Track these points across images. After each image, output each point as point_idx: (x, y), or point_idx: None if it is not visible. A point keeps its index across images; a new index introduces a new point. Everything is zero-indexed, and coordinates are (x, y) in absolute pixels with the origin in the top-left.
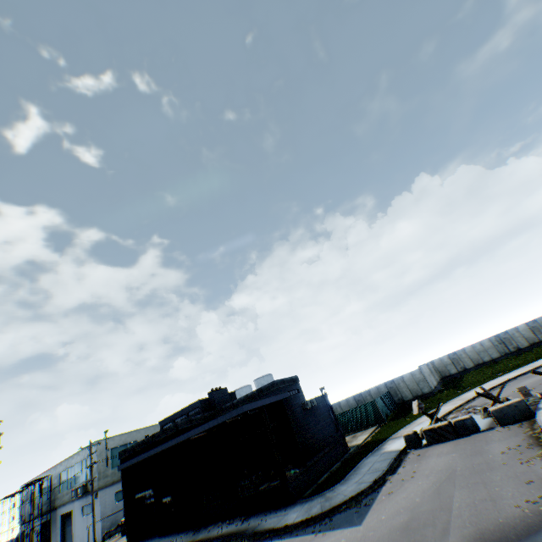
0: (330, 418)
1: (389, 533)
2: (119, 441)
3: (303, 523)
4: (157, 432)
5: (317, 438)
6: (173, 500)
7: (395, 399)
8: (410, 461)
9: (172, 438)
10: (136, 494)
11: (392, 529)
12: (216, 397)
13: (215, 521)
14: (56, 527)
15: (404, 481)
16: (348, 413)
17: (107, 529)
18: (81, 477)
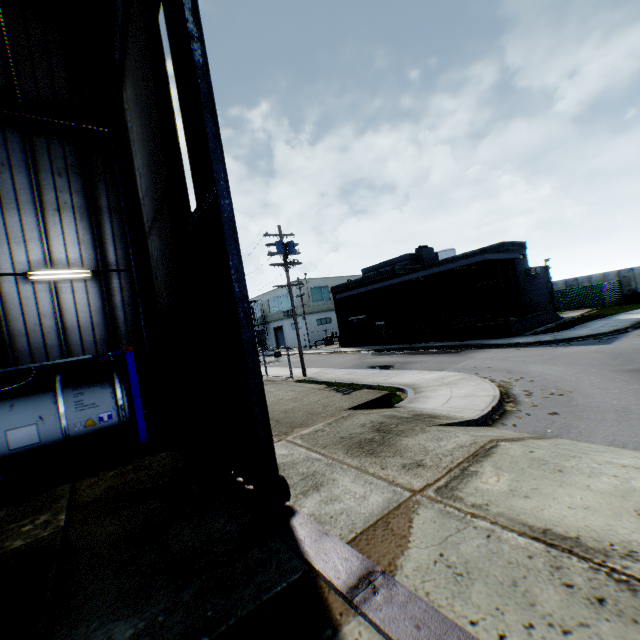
0: (546, 290)
1: None
2: (315, 284)
3: (535, 344)
4: (371, 274)
5: (532, 302)
6: (386, 324)
7: (622, 289)
8: None
9: (387, 280)
10: (349, 318)
11: None
12: (424, 254)
13: (426, 342)
14: (269, 334)
15: None
16: (557, 293)
17: (313, 341)
18: (287, 305)
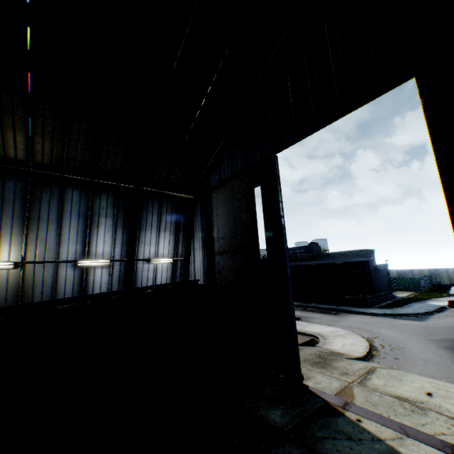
0: (386, 278)
1: (441, 327)
2: None
3: (381, 315)
4: None
5: (378, 285)
6: None
7: (432, 281)
8: (450, 311)
9: (292, 261)
10: None
11: (443, 326)
12: (313, 247)
13: (314, 303)
14: None
15: (447, 316)
16: (392, 279)
17: None
18: None
